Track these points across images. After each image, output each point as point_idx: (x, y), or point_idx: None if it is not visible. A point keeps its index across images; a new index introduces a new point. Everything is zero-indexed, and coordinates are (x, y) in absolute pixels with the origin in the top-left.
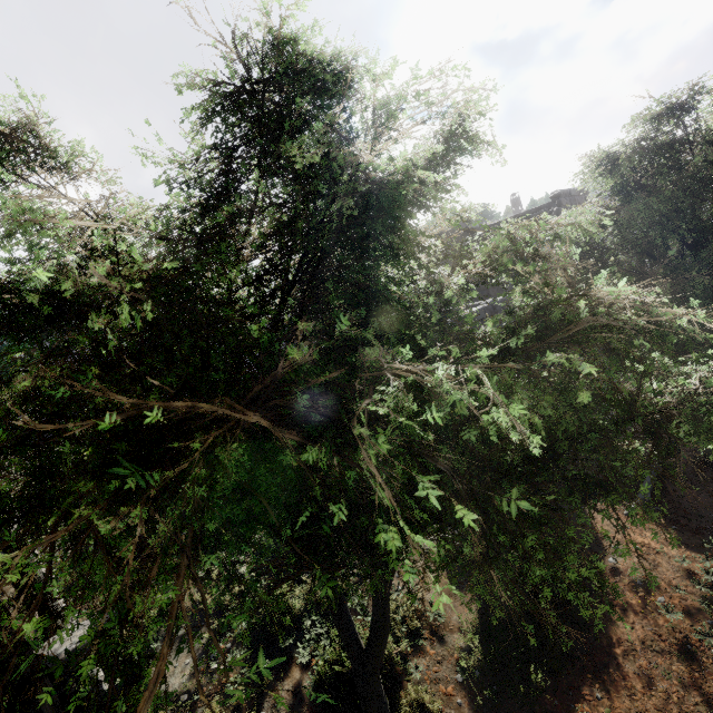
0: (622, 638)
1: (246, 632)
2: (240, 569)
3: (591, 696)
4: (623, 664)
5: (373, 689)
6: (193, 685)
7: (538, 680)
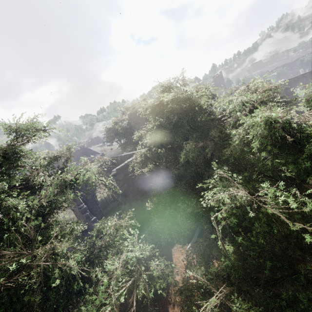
0: None
1: None
2: None
3: None
4: None
5: None
6: None
7: None
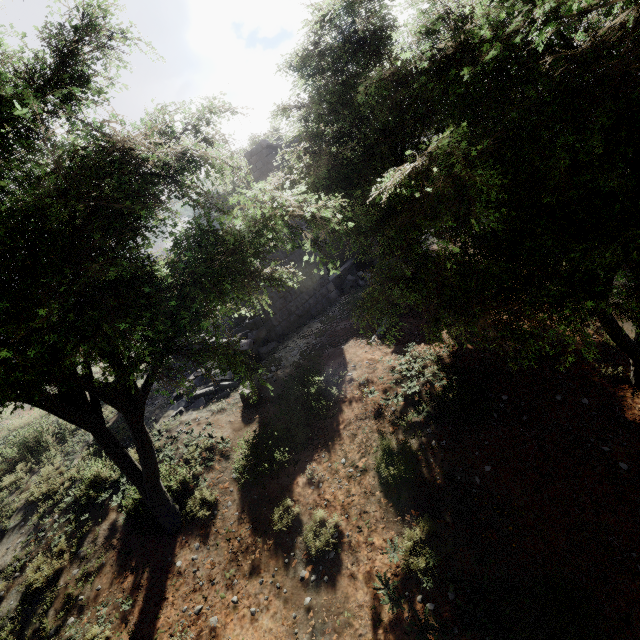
0: (345, 419)
1: (73, 503)
2: (72, 464)
3: (319, 458)
4: (342, 433)
5: (157, 498)
6: (23, 554)
7: (280, 457)
